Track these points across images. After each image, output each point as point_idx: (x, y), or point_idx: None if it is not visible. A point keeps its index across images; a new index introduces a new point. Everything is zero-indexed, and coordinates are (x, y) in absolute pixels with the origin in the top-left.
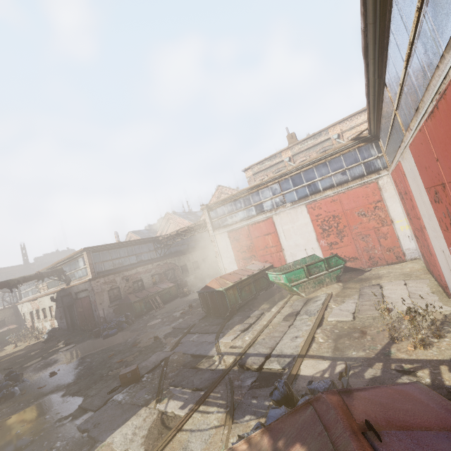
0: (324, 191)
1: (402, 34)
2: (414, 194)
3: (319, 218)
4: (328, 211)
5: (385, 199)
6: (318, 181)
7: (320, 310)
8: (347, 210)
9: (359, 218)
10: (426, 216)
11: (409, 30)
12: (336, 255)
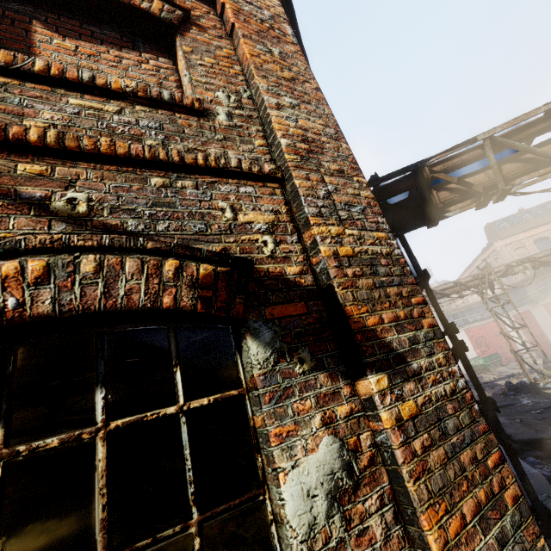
0: (473, 323)
1: (543, 282)
2: (538, 320)
3: (473, 337)
4: (478, 333)
5: (506, 328)
6: (468, 317)
7: (513, 368)
8: (488, 333)
9: (496, 337)
10: (547, 327)
11: (547, 283)
12: (497, 352)
